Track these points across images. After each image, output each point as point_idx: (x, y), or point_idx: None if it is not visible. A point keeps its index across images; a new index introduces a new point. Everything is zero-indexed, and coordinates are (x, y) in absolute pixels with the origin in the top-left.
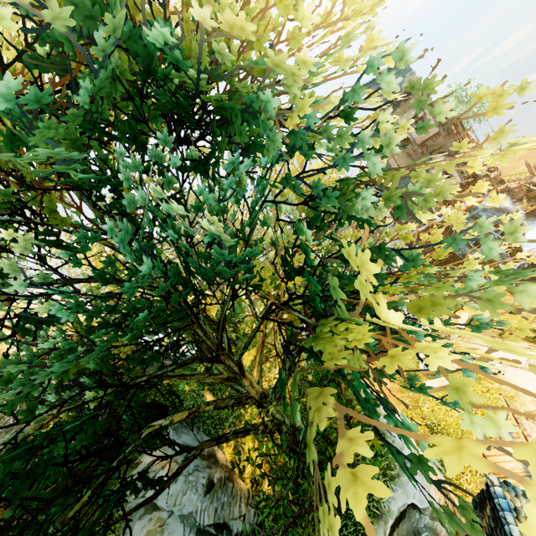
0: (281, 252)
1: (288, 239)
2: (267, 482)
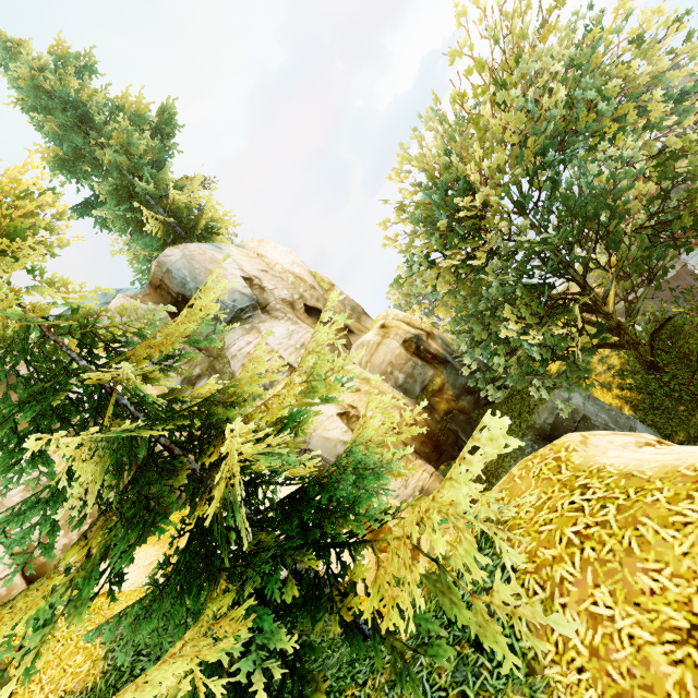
0: (632, 201)
1: (638, 189)
2: (626, 409)
